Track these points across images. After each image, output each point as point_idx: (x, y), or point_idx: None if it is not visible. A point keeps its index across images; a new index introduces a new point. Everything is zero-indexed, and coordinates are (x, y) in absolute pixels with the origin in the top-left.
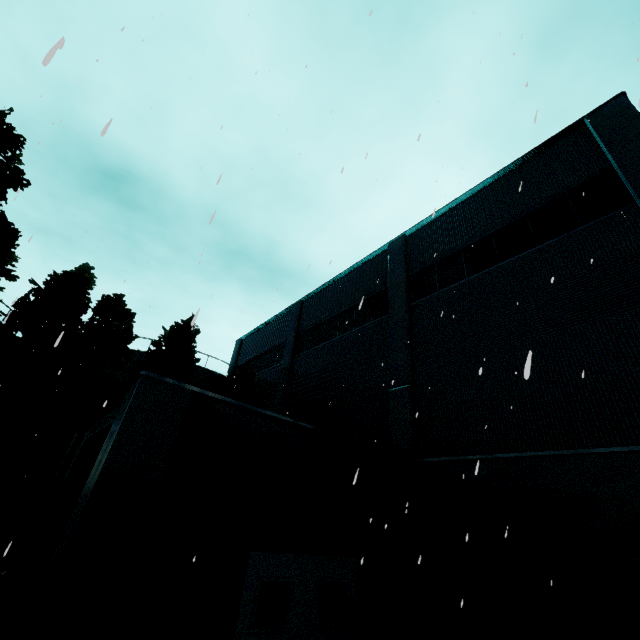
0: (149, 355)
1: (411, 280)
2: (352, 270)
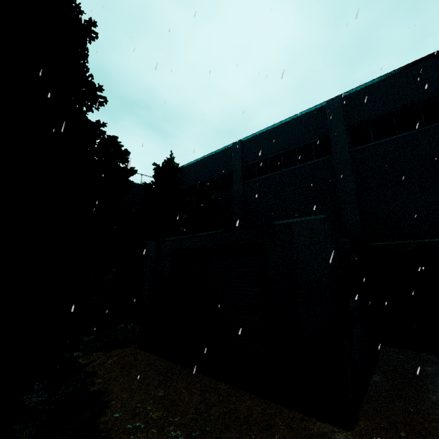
0: (151, 185)
1: (348, 132)
2: (290, 120)
